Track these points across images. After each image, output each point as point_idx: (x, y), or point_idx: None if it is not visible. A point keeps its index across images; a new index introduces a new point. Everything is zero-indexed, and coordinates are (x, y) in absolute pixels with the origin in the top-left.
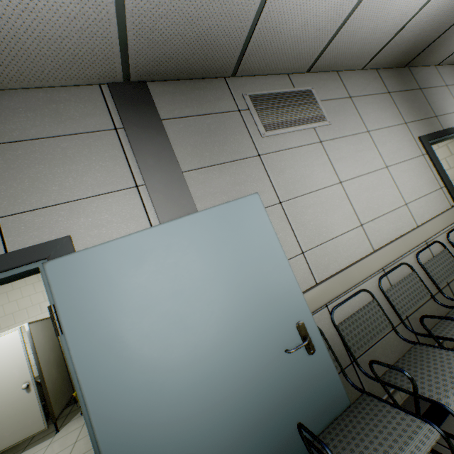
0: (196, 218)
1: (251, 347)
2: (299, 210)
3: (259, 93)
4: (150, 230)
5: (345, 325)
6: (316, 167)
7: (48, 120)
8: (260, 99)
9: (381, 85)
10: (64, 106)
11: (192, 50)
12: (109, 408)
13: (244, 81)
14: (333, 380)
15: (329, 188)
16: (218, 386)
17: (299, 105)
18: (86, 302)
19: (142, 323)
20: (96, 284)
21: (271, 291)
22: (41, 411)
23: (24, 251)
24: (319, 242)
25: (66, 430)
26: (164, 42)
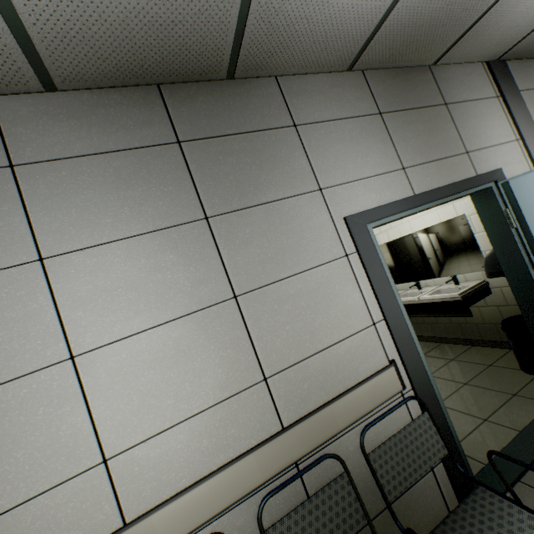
0: None
1: None
2: None
3: None
4: None
5: None
6: None
7: (467, 88)
8: None
9: None
10: (470, 78)
11: None
12: None
13: None
14: None
15: None
16: None
17: None
18: (531, 207)
19: None
20: (533, 197)
21: None
22: None
23: (486, 174)
24: None
25: None
26: None
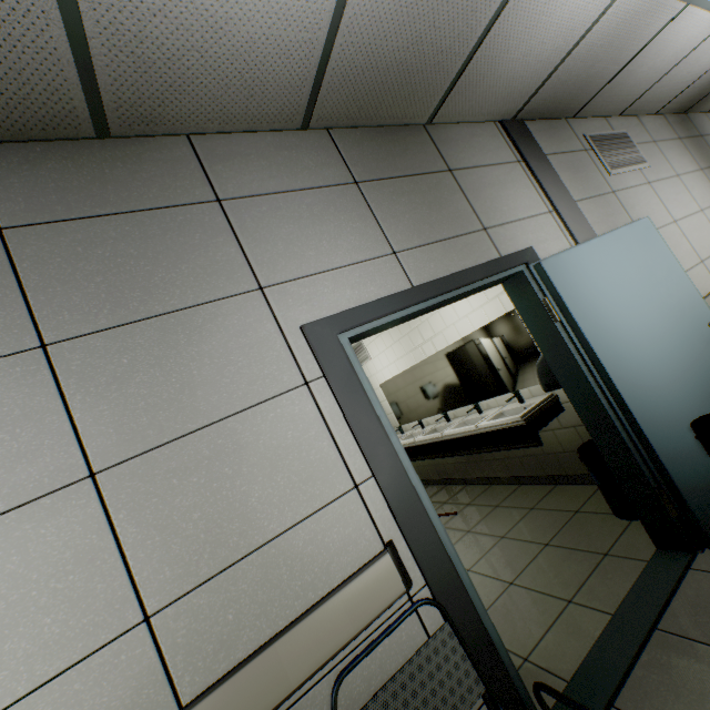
0: (616, 234)
1: (685, 338)
2: None
3: (594, 134)
4: (591, 241)
5: None
6: (653, 206)
7: (478, 151)
8: (596, 140)
9: (671, 131)
10: (481, 140)
11: (571, 91)
12: (617, 371)
13: (578, 123)
14: None
15: (668, 226)
16: (675, 365)
17: (623, 147)
18: (575, 293)
19: (613, 312)
20: (575, 281)
21: (683, 297)
22: None
23: (513, 256)
24: None
25: None
26: (564, 82)
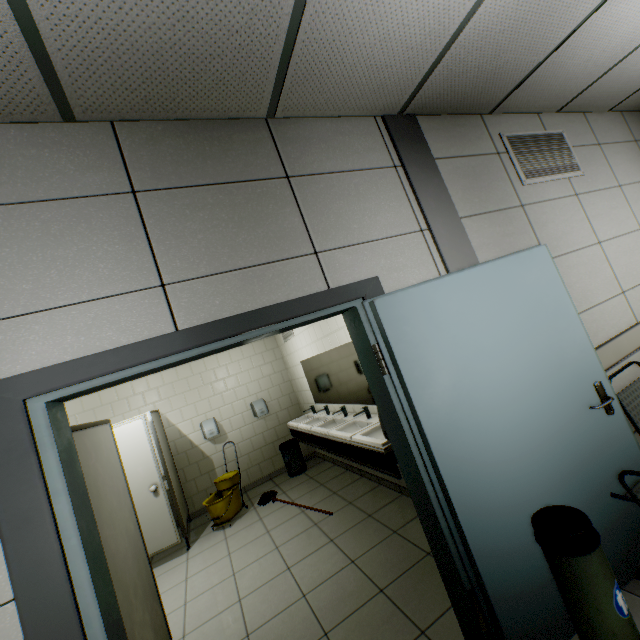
0: (494, 266)
1: (556, 402)
2: (564, 270)
3: (515, 134)
4: (456, 275)
5: (624, 396)
6: (574, 224)
7: (338, 153)
8: (517, 142)
9: (627, 131)
10: (348, 139)
11: (476, 84)
12: (446, 445)
13: (498, 119)
14: (630, 443)
15: (589, 248)
16: (532, 437)
17: (552, 150)
18: (413, 342)
19: (462, 367)
20: (418, 325)
21: (568, 348)
22: (172, 520)
23: (345, 288)
24: (586, 307)
25: (201, 545)
26: (460, 74)
